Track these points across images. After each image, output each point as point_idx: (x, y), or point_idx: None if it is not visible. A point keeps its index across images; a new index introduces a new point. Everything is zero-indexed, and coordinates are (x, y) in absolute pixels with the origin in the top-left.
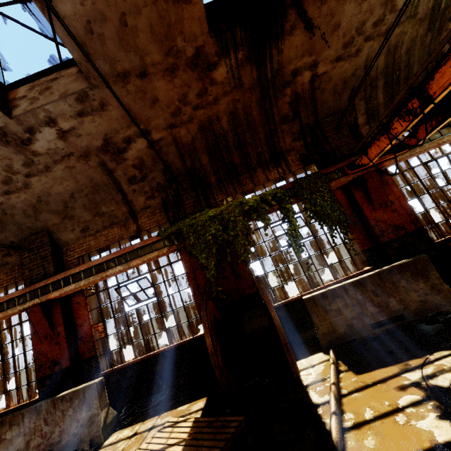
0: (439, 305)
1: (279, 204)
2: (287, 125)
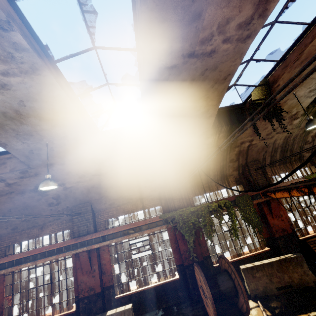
0: (307, 282)
1: (227, 209)
2: (232, 163)
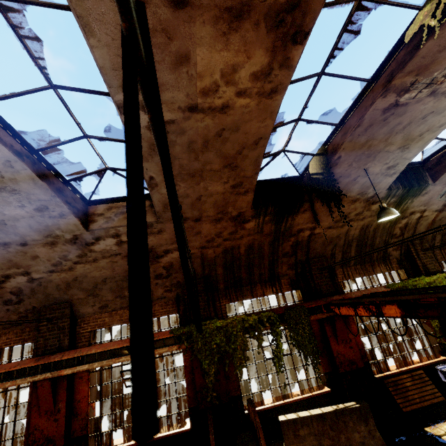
0: None
1: (271, 326)
2: (286, 258)
